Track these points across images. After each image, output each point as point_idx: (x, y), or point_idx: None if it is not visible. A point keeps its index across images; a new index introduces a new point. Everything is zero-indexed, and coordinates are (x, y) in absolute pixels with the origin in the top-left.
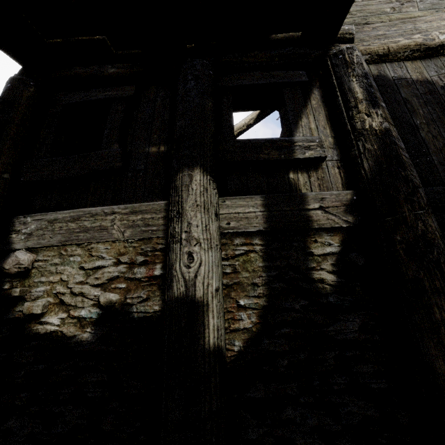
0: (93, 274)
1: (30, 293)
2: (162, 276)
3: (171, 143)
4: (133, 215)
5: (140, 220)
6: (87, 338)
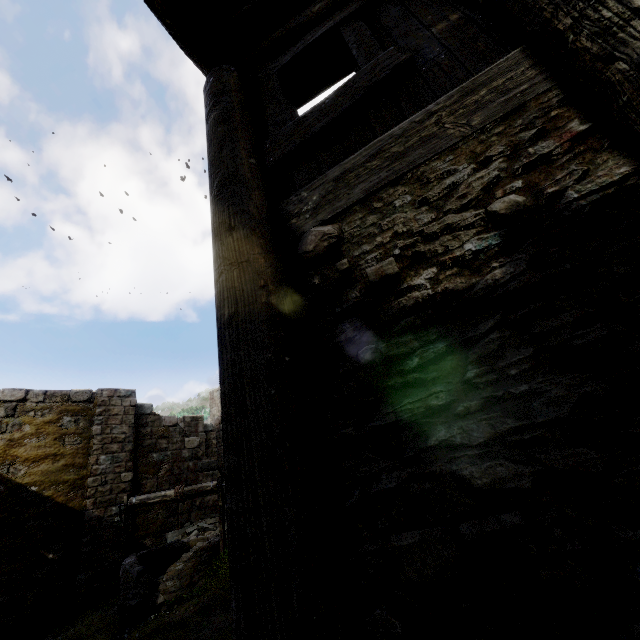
0: (449, 197)
1: (357, 269)
2: (594, 129)
3: (464, 4)
4: (470, 97)
5: (489, 94)
6: (503, 275)
